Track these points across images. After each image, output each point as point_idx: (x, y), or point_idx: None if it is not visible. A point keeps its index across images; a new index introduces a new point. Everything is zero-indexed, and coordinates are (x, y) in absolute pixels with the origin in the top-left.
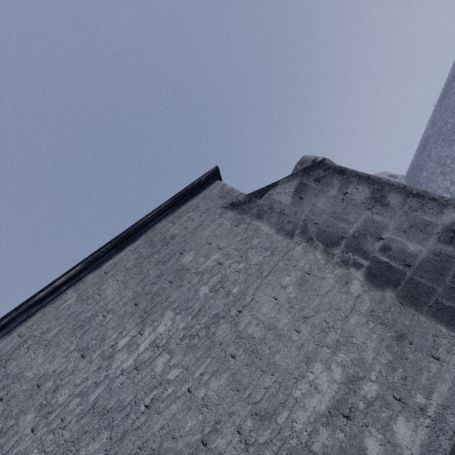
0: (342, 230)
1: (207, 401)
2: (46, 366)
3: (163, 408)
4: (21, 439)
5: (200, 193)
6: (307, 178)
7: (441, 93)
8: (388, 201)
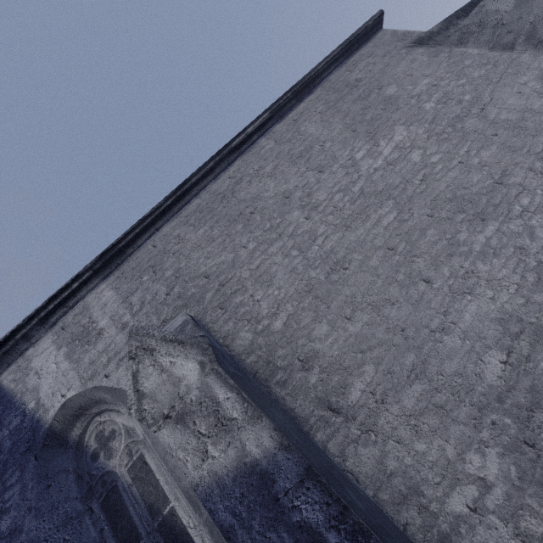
0: None
1: (485, 163)
2: (283, 186)
3: (440, 177)
4: (300, 225)
5: (366, 43)
6: None
7: None
8: None
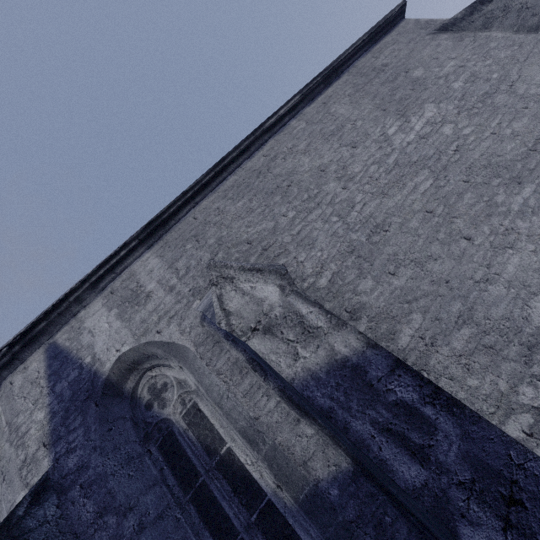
0: None
1: (518, 133)
2: (318, 161)
3: (473, 147)
4: (337, 195)
5: (390, 32)
6: None
7: None
8: None
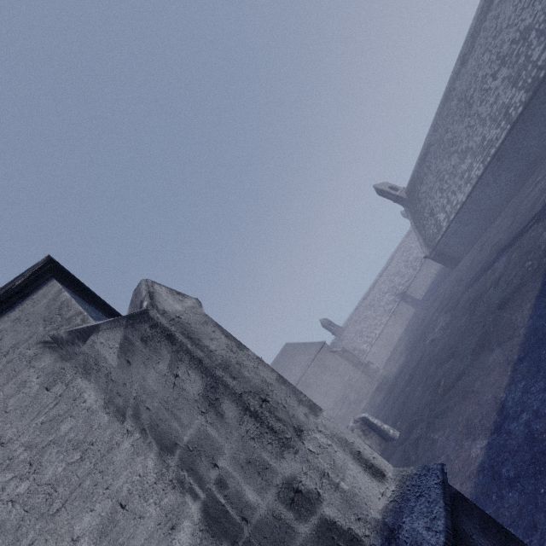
0: (175, 433)
1: None
2: None
3: None
4: None
5: (15, 306)
6: (132, 333)
7: (445, 93)
8: (223, 410)
